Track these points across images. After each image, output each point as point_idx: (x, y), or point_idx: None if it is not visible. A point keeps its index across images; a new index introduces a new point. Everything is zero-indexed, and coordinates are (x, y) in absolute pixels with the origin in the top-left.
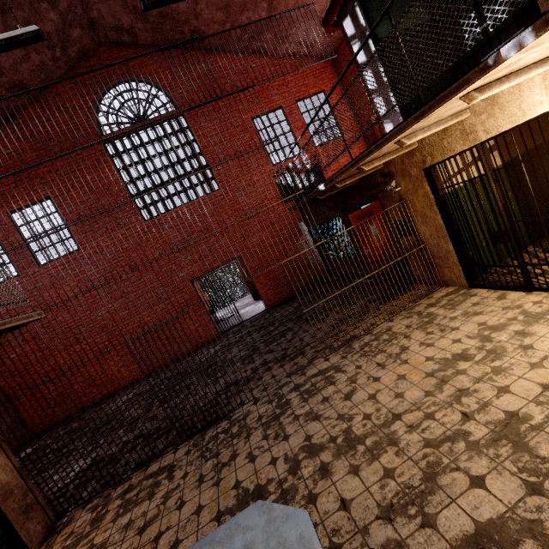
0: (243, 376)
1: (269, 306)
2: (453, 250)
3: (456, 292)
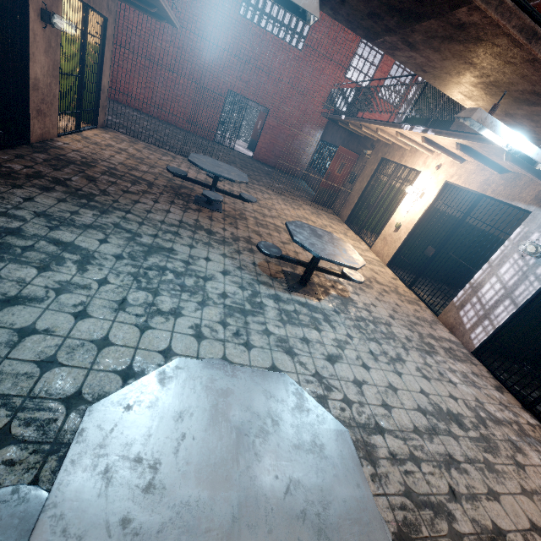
0: None
1: (255, 158)
2: (355, 203)
3: (338, 220)
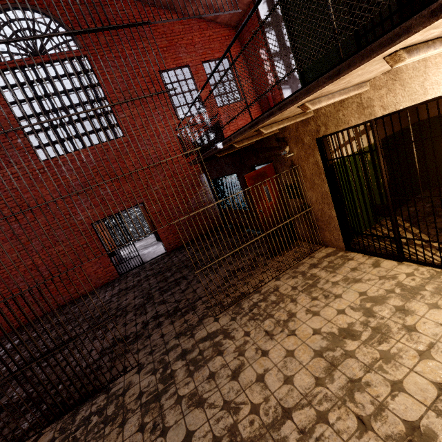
0: (132, 331)
1: (169, 249)
2: (335, 217)
3: (335, 254)
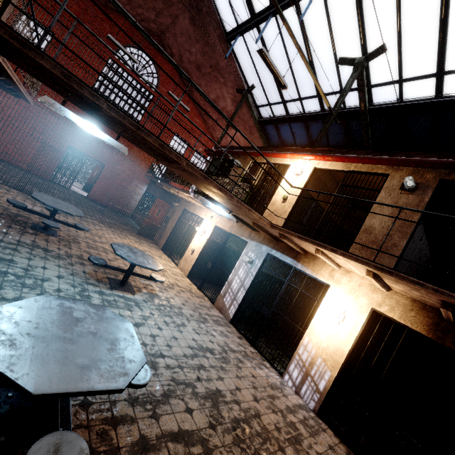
0: None
1: (90, 197)
2: (168, 236)
3: (156, 247)
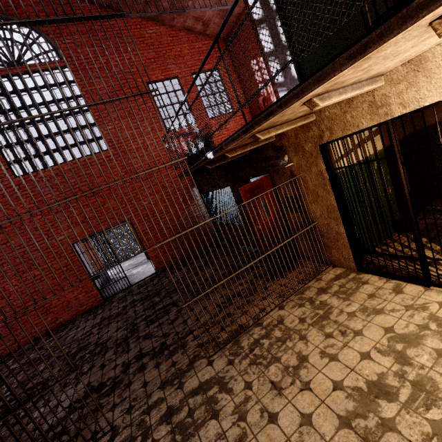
0: (110, 376)
1: (159, 269)
2: (344, 233)
3: (346, 276)
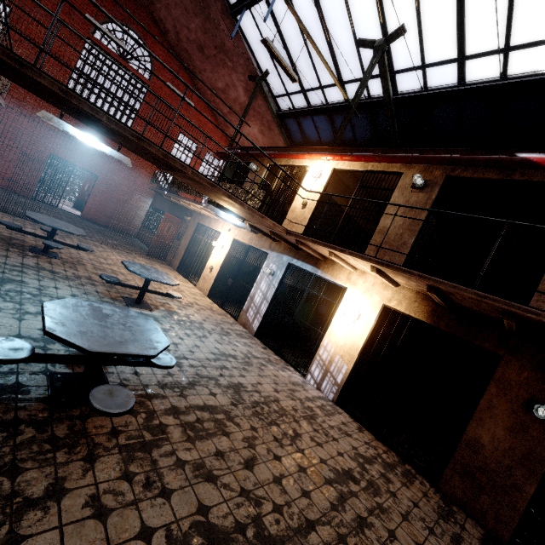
0: None
1: (84, 216)
2: (183, 255)
3: (171, 269)
